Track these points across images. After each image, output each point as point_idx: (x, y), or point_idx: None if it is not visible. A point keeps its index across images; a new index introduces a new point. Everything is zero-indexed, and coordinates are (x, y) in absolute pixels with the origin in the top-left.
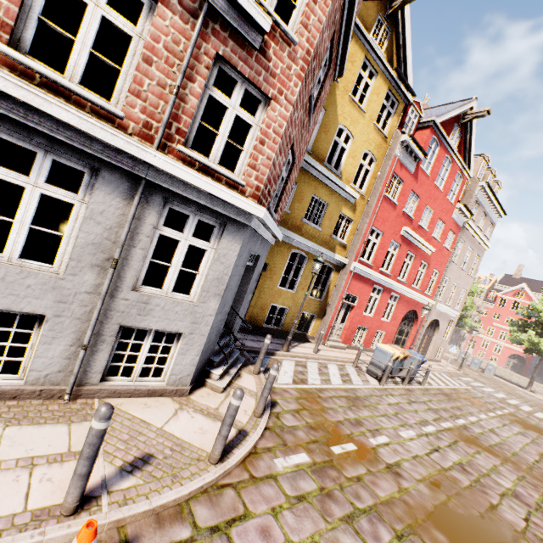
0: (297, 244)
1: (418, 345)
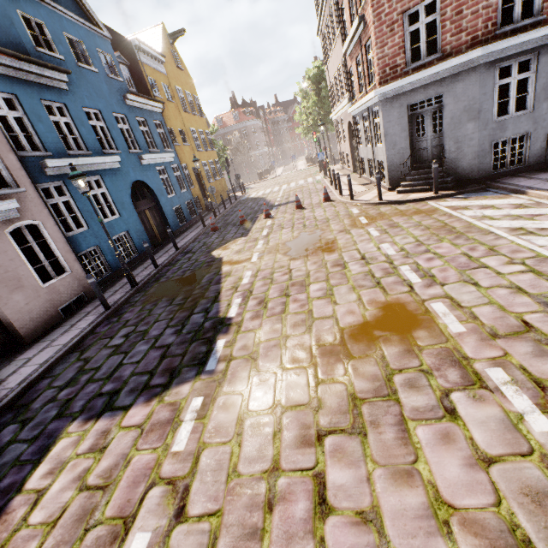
0: None
1: None
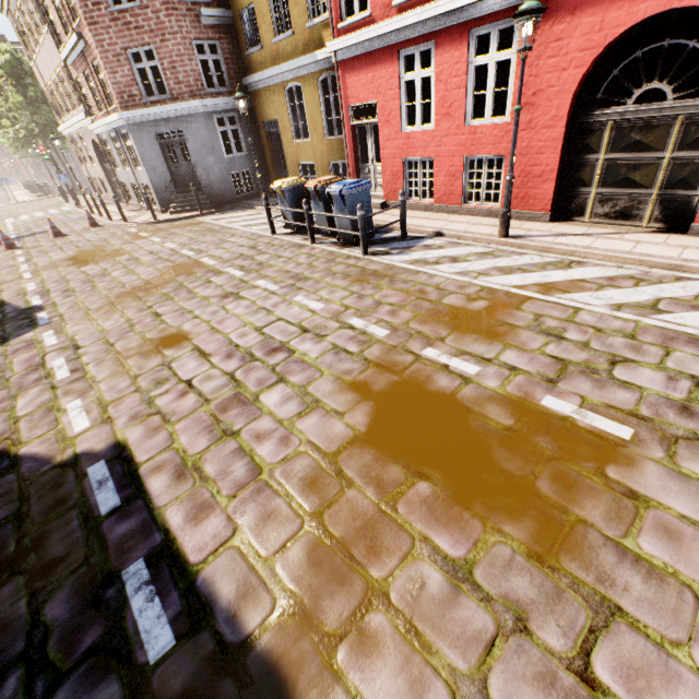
0: (282, 79)
1: None
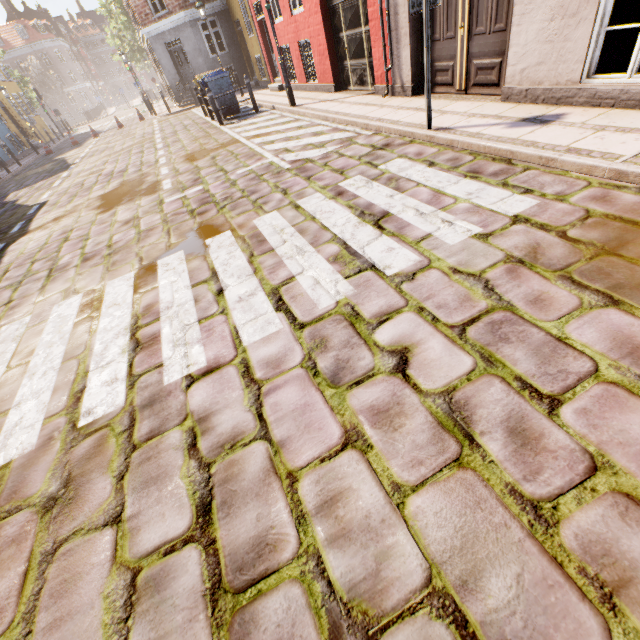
0: None
1: (408, 37)
